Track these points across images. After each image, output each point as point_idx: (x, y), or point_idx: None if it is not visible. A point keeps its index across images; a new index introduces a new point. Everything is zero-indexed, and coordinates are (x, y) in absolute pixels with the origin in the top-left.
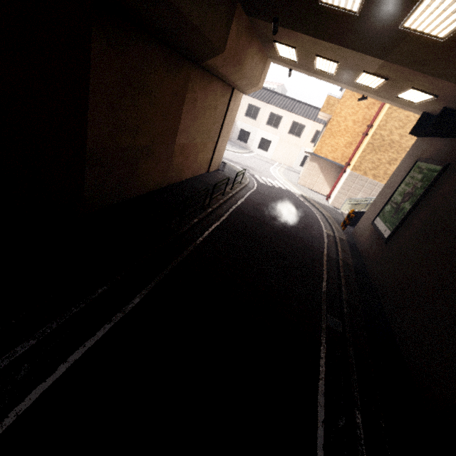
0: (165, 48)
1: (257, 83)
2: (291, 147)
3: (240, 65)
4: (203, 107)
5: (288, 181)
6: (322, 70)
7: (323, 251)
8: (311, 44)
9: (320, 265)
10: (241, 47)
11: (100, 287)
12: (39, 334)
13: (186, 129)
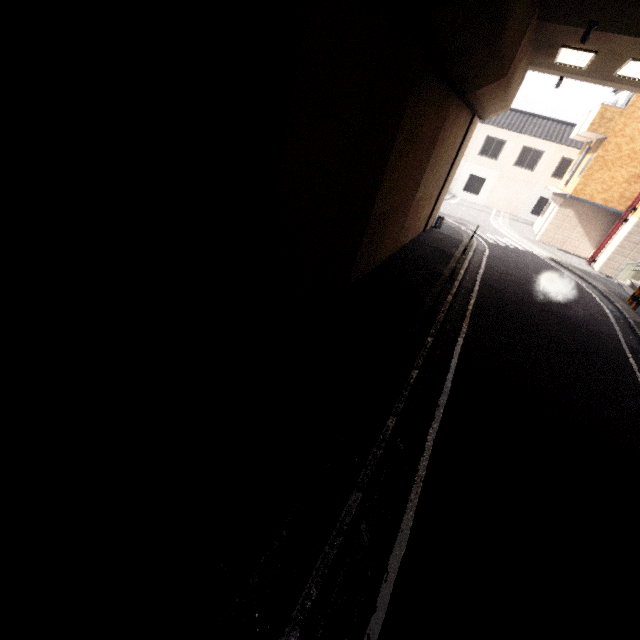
0: (443, 85)
1: (509, 103)
2: (518, 186)
3: (508, 87)
4: (444, 148)
5: (523, 238)
6: (627, 77)
7: (618, 340)
8: (634, 47)
9: (623, 358)
10: (518, 63)
11: (411, 371)
12: (394, 413)
13: (426, 179)
